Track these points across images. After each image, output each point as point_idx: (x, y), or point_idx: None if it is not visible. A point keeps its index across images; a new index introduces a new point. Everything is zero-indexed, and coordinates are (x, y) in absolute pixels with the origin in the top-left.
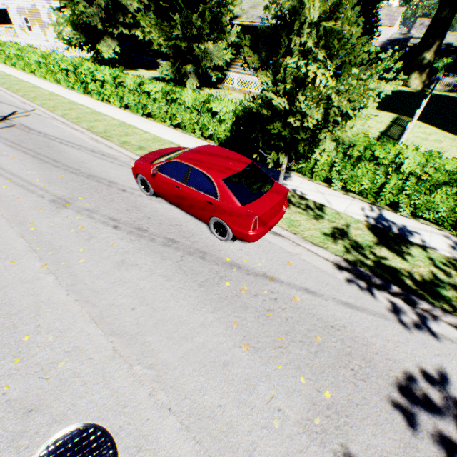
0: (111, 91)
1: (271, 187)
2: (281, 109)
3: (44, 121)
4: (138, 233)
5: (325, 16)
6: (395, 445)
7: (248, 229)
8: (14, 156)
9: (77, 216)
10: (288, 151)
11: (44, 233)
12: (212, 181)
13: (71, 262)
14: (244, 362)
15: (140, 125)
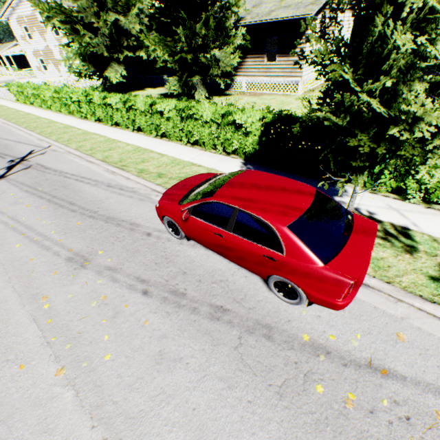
0: (122, 116)
1: (352, 224)
2: (367, 115)
3: (60, 157)
4: (174, 301)
5: None
6: None
7: (337, 297)
8: (29, 203)
9: (98, 280)
10: (369, 169)
11: (60, 311)
12: (272, 229)
13: (94, 360)
14: None
15: (155, 147)
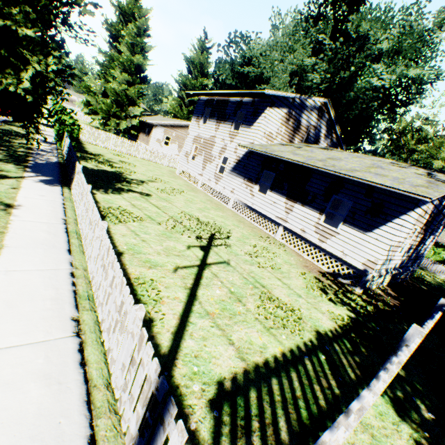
0: None
1: None
2: None
3: None
4: None
5: None
6: None
7: None
8: None
9: None
10: None
11: None
12: None
13: None
14: None
15: None
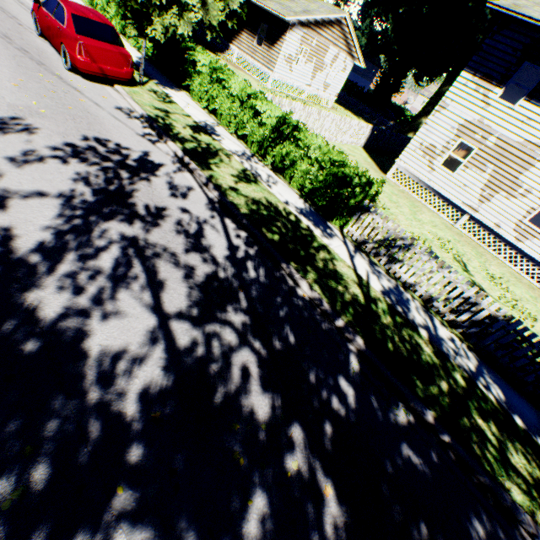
0: None
1: (117, 47)
2: None
3: None
4: (2, 37)
5: None
6: (57, 131)
7: (76, 53)
8: None
9: None
10: (141, 29)
11: None
12: (66, 13)
13: None
14: (6, 85)
15: None
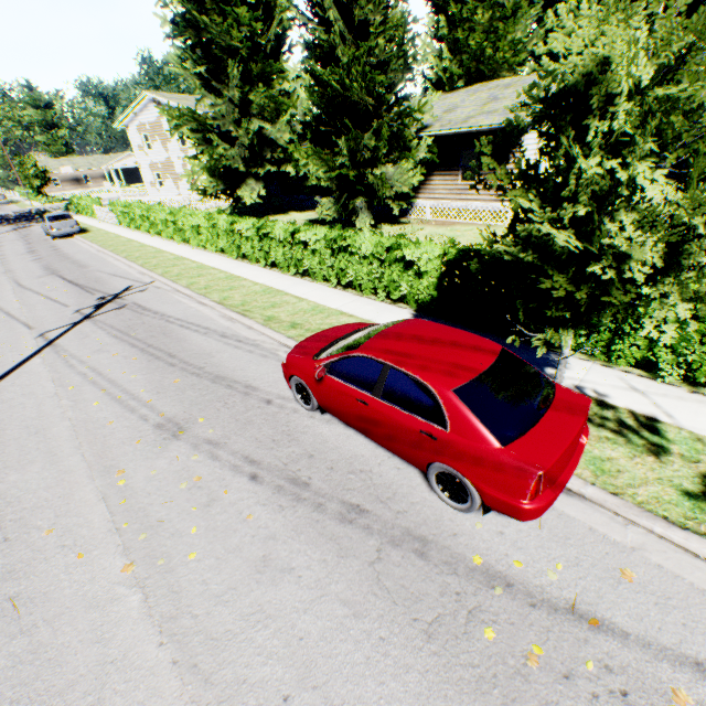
0: (252, 246)
1: (552, 397)
2: (562, 251)
3: (164, 296)
4: (292, 491)
5: (654, 77)
6: None
7: (521, 496)
8: (117, 352)
9: (192, 455)
10: (576, 323)
11: (138, 490)
12: (432, 393)
13: (174, 558)
14: None
15: (292, 289)
